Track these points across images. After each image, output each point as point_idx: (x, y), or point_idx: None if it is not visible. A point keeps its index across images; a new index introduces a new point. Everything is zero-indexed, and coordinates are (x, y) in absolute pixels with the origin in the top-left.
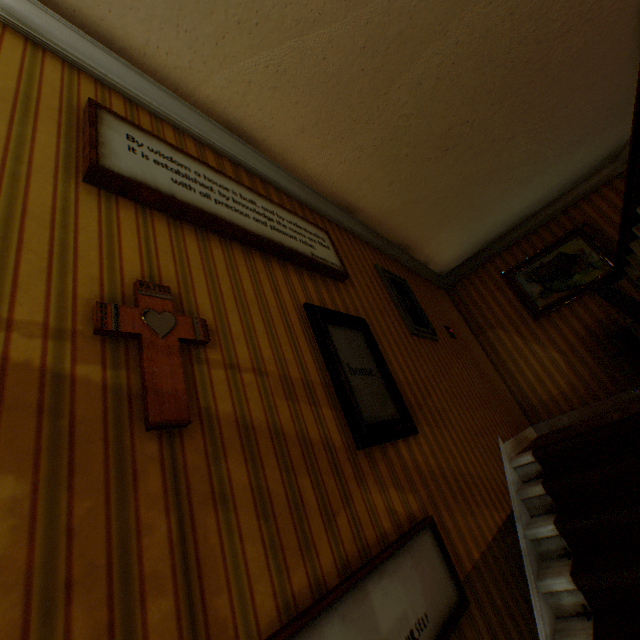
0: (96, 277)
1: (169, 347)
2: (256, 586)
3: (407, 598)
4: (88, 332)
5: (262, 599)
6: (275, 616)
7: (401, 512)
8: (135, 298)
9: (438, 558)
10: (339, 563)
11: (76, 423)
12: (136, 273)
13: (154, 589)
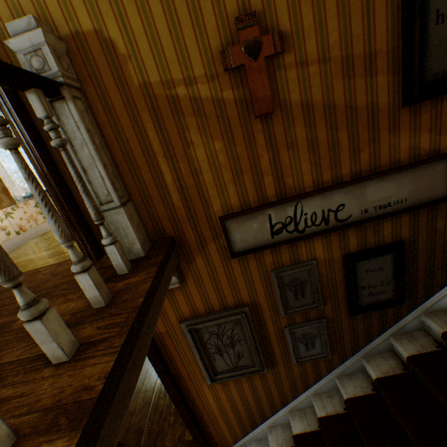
0: (215, 28)
1: (259, 68)
2: (304, 178)
3: (394, 192)
4: (221, 72)
5: (306, 182)
6: (311, 187)
7: (424, 149)
8: (237, 34)
9: (441, 177)
10: (353, 173)
11: (229, 121)
12: (233, 8)
13: (265, 175)
